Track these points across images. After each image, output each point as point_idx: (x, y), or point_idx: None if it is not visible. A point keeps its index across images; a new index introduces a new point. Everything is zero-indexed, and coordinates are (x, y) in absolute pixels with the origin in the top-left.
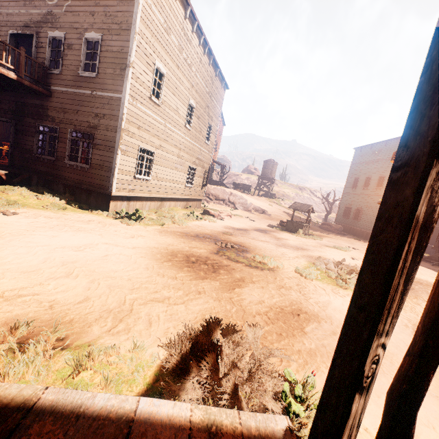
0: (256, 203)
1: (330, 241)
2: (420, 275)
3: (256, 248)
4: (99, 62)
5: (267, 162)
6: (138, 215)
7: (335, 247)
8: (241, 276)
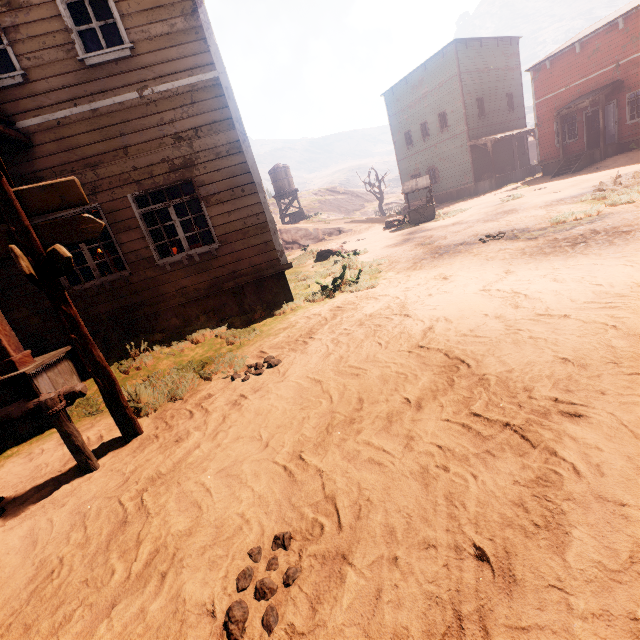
0: (320, 226)
1: (476, 205)
2: (613, 173)
3: (505, 227)
4: (119, 18)
5: (275, 172)
6: (359, 270)
7: (509, 200)
8: (638, 221)
